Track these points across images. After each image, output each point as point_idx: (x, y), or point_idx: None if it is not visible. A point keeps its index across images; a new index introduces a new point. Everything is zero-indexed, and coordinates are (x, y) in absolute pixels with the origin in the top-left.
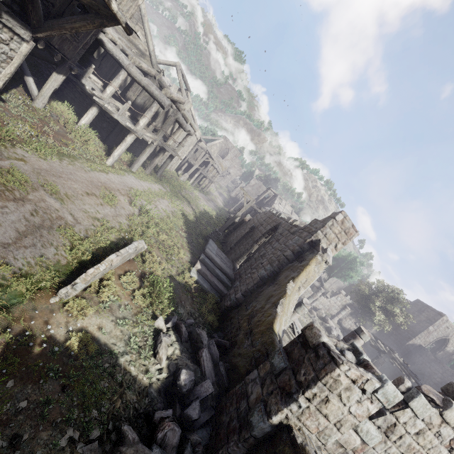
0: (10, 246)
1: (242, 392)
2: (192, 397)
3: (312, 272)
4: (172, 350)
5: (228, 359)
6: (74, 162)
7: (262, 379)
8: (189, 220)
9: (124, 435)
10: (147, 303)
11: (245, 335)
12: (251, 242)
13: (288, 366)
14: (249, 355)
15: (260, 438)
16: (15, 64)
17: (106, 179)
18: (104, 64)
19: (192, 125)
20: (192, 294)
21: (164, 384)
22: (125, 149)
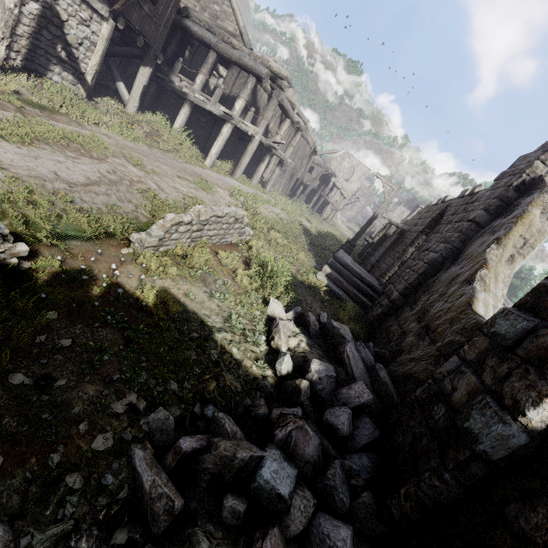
0: (75, 185)
1: (430, 395)
2: (335, 404)
3: (537, 224)
4: (295, 341)
5: (391, 371)
6: (165, 153)
7: (475, 363)
8: (310, 232)
9: (218, 424)
10: (256, 286)
11: (416, 335)
12: (402, 248)
13: (540, 323)
14: (431, 354)
15: (498, 462)
16: (99, 52)
17: (201, 172)
18: (194, 63)
19: (301, 118)
20: (322, 297)
21: (285, 380)
22: (222, 144)
